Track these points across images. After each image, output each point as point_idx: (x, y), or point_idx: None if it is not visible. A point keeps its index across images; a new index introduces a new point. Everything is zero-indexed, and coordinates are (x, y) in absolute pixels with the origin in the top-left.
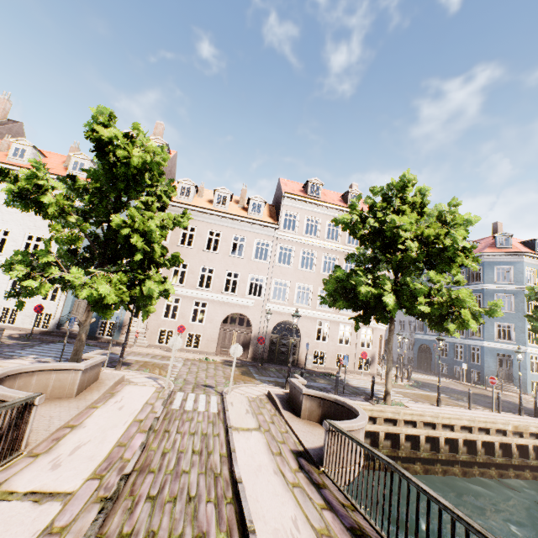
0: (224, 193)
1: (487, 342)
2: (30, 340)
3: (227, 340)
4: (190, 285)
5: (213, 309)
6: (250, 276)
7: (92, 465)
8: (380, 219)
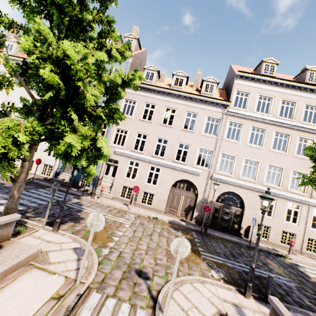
0: (180, 76)
1: None
2: (29, 184)
3: (175, 201)
4: (147, 152)
5: (165, 174)
6: (199, 148)
7: None
8: None
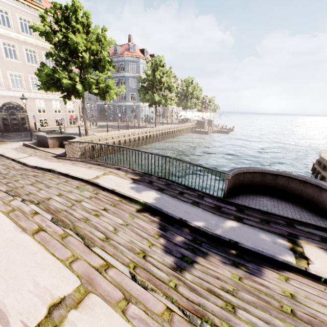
0: None
1: (127, 103)
2: None
3: None
4: None
5: None
6: None
7: None
8: (65, 34)
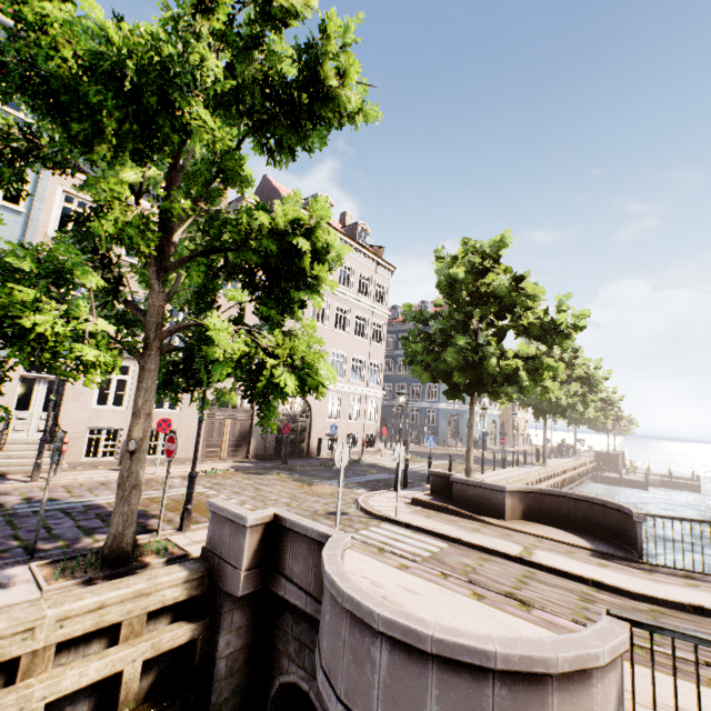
0: None
1: (443, 404)
2: None
3: (216, 433)
4: None
5: None
6: None
7: (669, 680)
8: (492, 282)
